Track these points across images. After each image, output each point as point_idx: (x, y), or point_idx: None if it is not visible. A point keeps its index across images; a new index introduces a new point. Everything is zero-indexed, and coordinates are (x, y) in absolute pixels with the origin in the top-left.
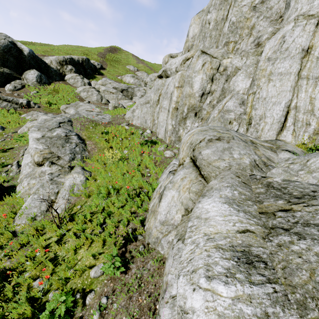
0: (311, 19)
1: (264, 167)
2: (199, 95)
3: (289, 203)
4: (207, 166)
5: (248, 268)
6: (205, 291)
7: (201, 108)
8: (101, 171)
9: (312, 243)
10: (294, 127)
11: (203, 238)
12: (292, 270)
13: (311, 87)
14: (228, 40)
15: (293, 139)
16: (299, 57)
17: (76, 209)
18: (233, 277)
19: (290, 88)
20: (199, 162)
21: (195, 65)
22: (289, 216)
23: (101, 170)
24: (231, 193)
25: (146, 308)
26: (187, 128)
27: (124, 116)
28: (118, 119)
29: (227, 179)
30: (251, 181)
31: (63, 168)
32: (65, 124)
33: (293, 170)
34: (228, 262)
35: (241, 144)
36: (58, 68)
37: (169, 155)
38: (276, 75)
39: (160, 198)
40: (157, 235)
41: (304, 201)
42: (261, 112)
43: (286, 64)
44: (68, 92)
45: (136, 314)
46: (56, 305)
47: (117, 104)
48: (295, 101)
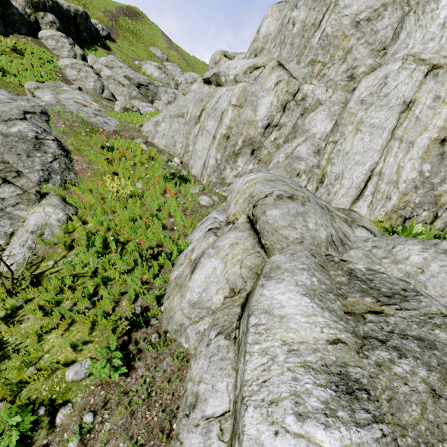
0: (421, 64)
1: (340, 245)
2: (262, 125)
3: (379, 302)
4: (272, 233)
5: (351, 401)
6: (297, 438)
7: (262, 145)
8: (97, 210)
9: (416, 364)
10: (372, 198)
11: (281, 347)
12: (400, 404)
13: (402, 153)
14: (316, 57)
15: (368, 212)
16: (399, 110)
17: (45, 266)
18: (334, 416)
19: (380, 148)
20: (260, 226)
21: (266, 80)
22: (381, 322)
23: (97, 208)
24: (310, 280)
25: (157, 428)
26: (236, 169)
27: (140, 128)
28: (130, 130)
29: (301, 258)
30: (329, 264)
31: (26, 193)
32: (35, 117)
33: (376, 257)
34: (324, 391)
35: (318, 210)
36: (26, 11)
37: (206, 202)
38: (367, 126)
39: (193, 267)
40: (182, 321)
41: (396, 302)
42: (339, 170)
43: (382, 114)
44: (41, 61)
45: (142, 438)
46: (0, 430)
47: (130, 105)
48: (381, 166)
